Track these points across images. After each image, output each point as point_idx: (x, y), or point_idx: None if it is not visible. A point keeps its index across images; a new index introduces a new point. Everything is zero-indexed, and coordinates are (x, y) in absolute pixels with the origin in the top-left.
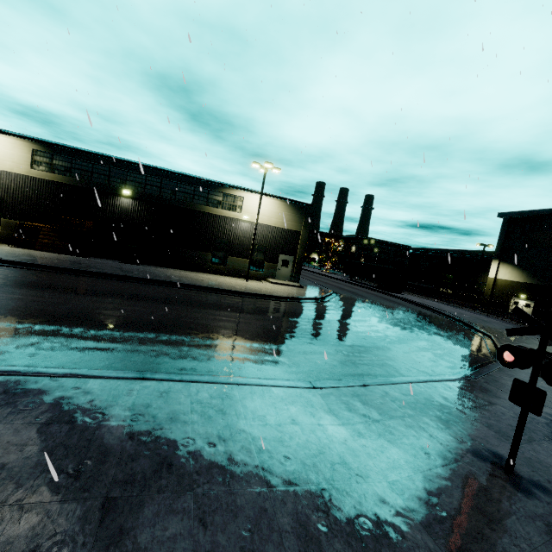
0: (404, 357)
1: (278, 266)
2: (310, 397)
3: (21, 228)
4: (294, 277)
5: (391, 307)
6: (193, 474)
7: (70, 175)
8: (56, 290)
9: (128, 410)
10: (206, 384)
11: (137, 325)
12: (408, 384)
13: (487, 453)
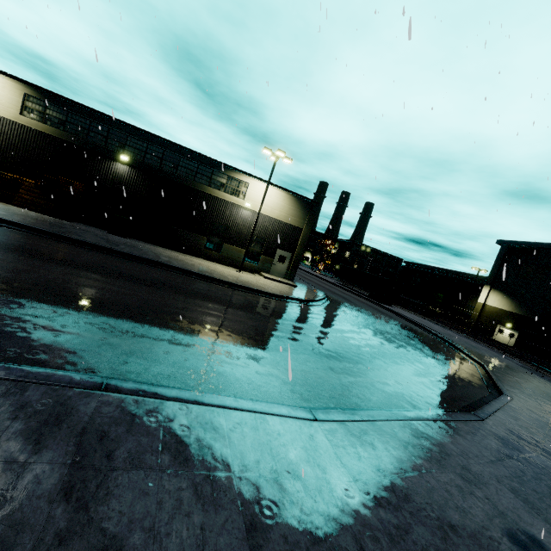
0: (404, 382)
1: (274, 261)
2: (311, 433)
3: (1, 178)
4: (289, 274)
5: (383, 320)
6: None
7: (63, 129)
8: (24, 253)
9: (72, 442)
10: (186, 404)
11: (112, 309)
12: (417, 421)
13: (524, 537)
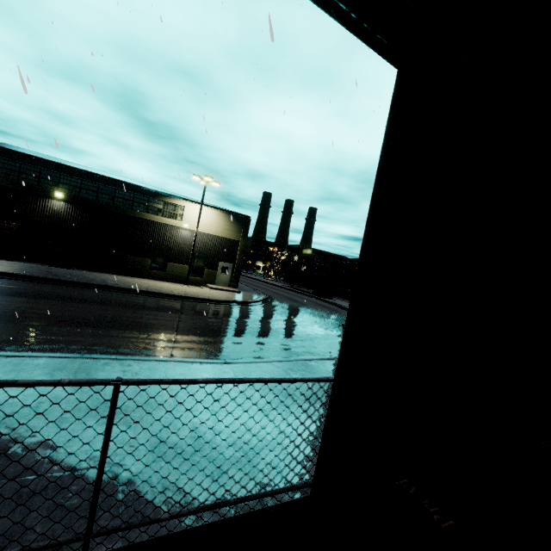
0: (312, 346)
1: (217, 273)
2: (221, 368)
3: None
4: (233, 283)
5: (318, 310)
6: (124, 407)
7: None
8: None
9: (71, 376)
10: (137, 361)
11: (73, 322)
12: (303, 361)
13: None
